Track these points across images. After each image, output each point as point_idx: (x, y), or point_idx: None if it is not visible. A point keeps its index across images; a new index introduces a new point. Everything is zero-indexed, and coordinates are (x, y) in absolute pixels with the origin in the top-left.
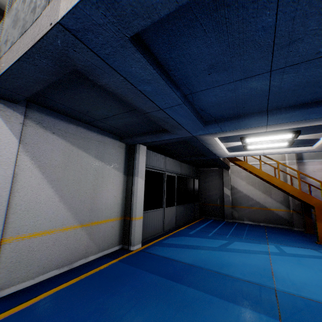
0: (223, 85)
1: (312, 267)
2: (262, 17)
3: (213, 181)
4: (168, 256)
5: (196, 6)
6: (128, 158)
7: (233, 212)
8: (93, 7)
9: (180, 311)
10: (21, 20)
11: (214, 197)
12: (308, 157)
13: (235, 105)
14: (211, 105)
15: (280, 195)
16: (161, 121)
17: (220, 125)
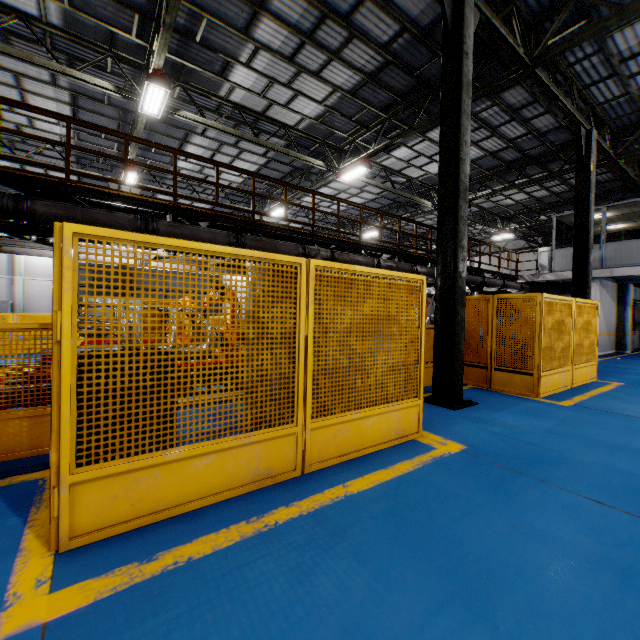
0: None
1: None
2: None
3: None
4: None
5: None
6: (616, 293)
7: None
8: None
9: None
10: (632, 256)
11: None
12: None
13: None
14: None
15: None
16: None
17: None
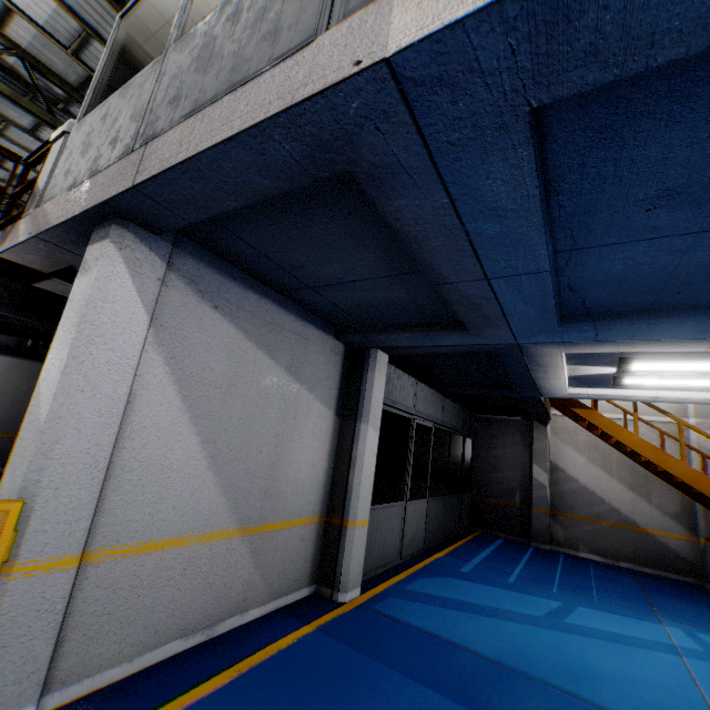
0: (662, 239)
1: None
2: None
3: (507, 448)
4: (433, 629)
5: None
6: (346, 377)
7: (553, 527)
8: (500, 28)
9: None
10: (227, 57)
11: (507, 485)
12: None
13: (660, 286)
14: (601, 281)
15: (673, 500)
16: (465, 304)
17: (599, 327)
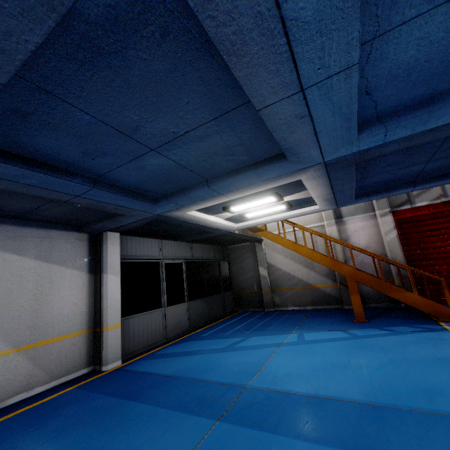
0: (123, 166)
1: (317, 353)
2: (78, 117)
3: (246, 261)
4: (148, 370)
5: (3, 117)
6: (94, 251)
7: (274, 298)
8: None
9: (107, 432)
10: None
11: (249, 281)
12: (348, 213)
13: (166, 180)
14: (139, 183)
15: (325, 267)
16: (95, 206)
17: (170, 201)
